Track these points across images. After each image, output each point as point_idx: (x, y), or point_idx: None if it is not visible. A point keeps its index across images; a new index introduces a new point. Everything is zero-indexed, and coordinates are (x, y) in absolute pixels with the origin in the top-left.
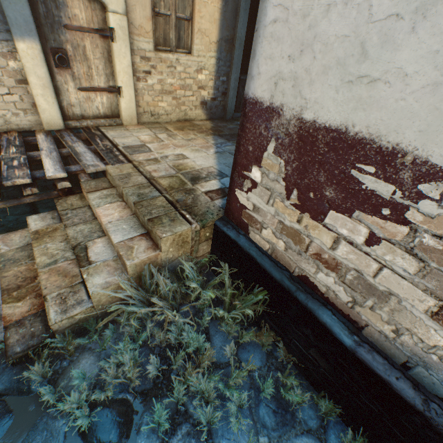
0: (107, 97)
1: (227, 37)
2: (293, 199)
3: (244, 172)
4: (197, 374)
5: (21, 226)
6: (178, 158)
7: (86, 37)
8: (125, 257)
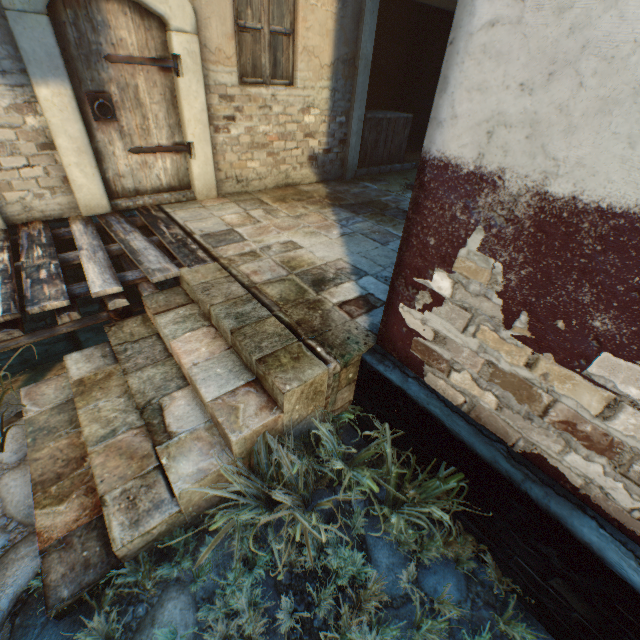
0: (172, 160)
1: (346, 56)
2: (519, 329)
3: (418, 278)
4: (361, 627)
5: (52, 360)
6: (287, 249)
7: (139, 72)
8: (227, 426)
